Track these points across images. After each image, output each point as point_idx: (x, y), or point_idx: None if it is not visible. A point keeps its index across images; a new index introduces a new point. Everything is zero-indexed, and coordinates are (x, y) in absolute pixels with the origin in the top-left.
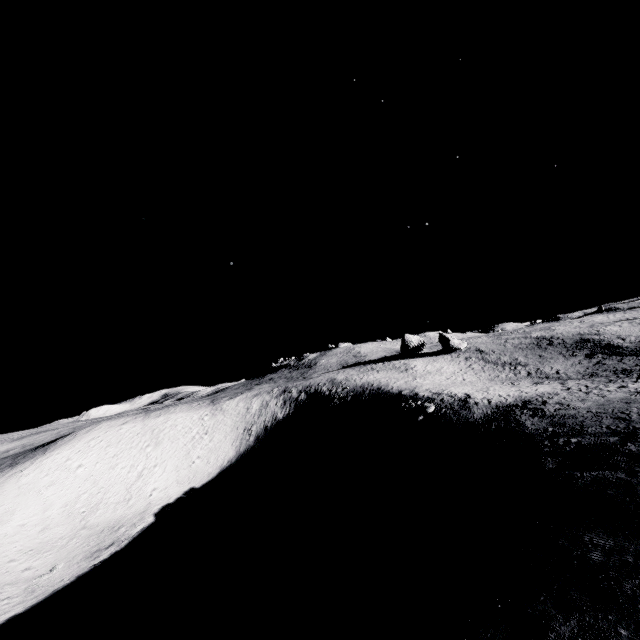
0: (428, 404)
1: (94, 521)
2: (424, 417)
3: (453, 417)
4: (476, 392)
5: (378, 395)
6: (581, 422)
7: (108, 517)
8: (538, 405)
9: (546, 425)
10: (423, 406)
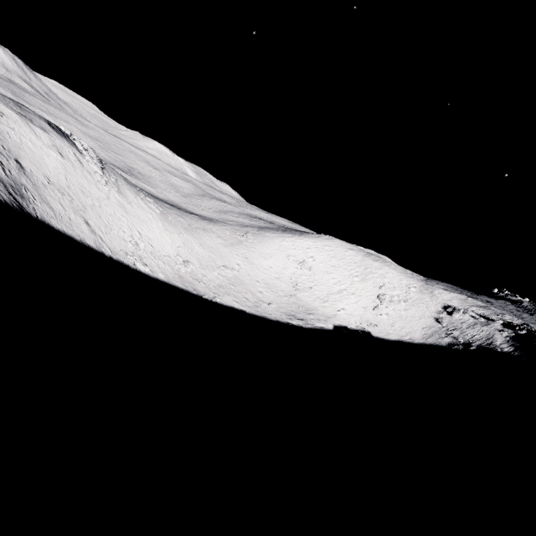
0: None
1: (301, 296)
2: None
3: None
4: None
5: None
6: None
7: (308, 301)
8: None
9: None
10: None
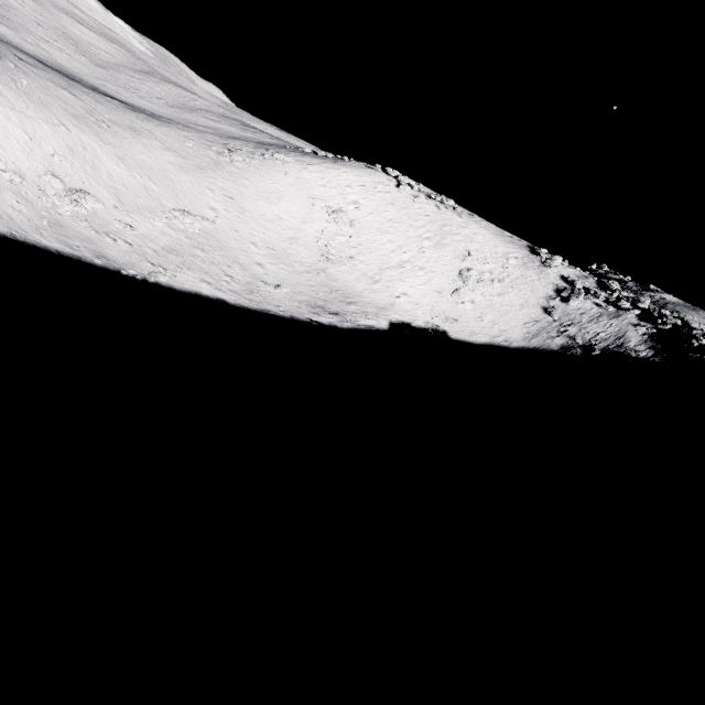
0: None
1: (335, 273)
2: None
3: None
4: None
5: None
6: None
7: (348, 281)
8: None
9: None
10: None
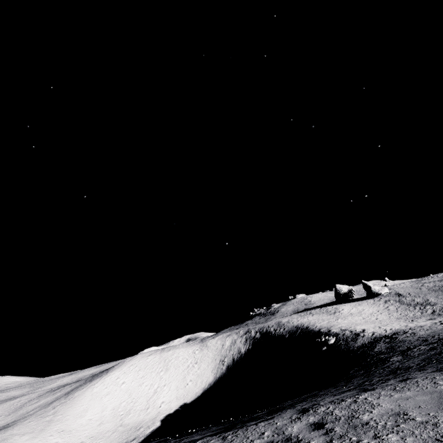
0: (331, 337)
1: (127, 421)
2: (326, 348)
3: (342, 347)
4: (371, 328)
5: (305, 333)
6: (402, 344)
7: (135, 419)
8: (399, 335)
9: (384, 348)
10: (326, 339)
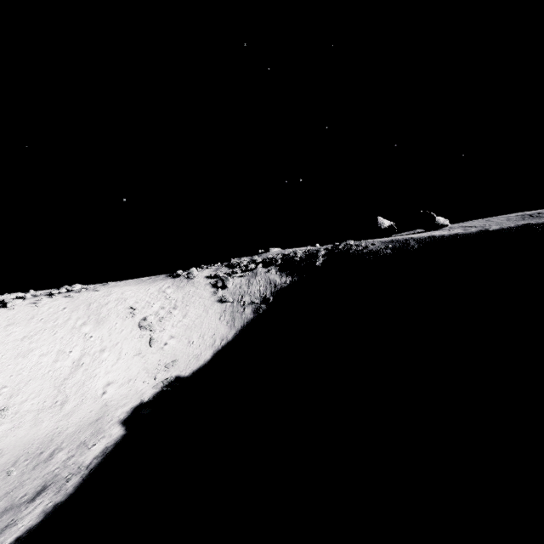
0: None
1: None
2: None
3: None
4: None
5: (441, 240)
6: None
7: (23, 437)
8: None
9: None
10: None
